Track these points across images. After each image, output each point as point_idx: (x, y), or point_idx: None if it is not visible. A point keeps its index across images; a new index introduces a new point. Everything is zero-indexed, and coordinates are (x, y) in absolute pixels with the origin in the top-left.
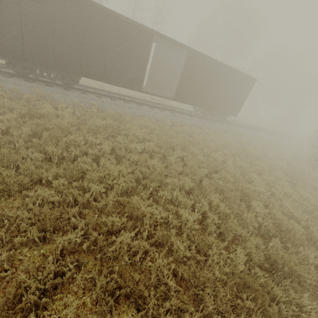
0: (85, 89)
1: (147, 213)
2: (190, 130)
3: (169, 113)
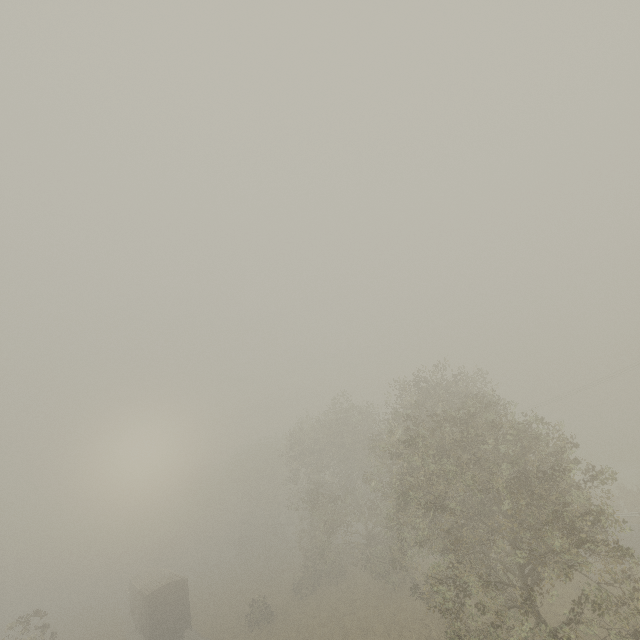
0: None
1: None
2: None
3: None
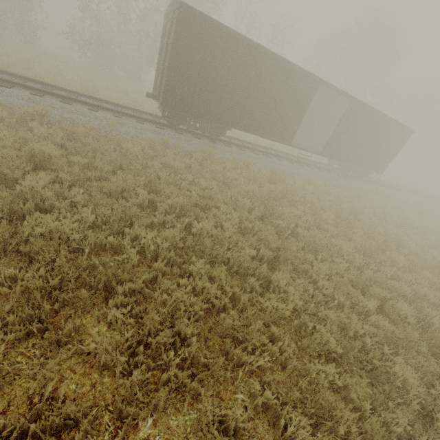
0: (221, 138)
1: (396, 287)
2: (344, 194)
3: (309, 169)
